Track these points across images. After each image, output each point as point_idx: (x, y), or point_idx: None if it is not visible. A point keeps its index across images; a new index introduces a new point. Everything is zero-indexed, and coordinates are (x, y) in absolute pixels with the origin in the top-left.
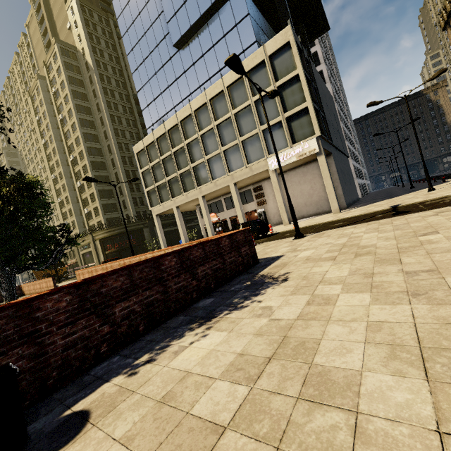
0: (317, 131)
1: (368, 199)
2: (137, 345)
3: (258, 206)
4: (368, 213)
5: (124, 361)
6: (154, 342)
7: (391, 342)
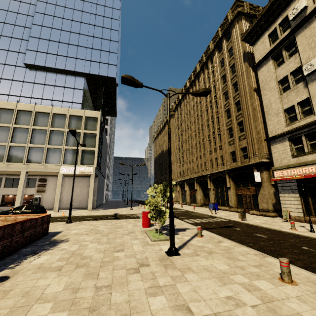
0: (95, 164)
1: (107, 205)
2: None
3: (37, 193)
4: (105, 215)
5: None
6: (11, 262)
7: (100, 250)
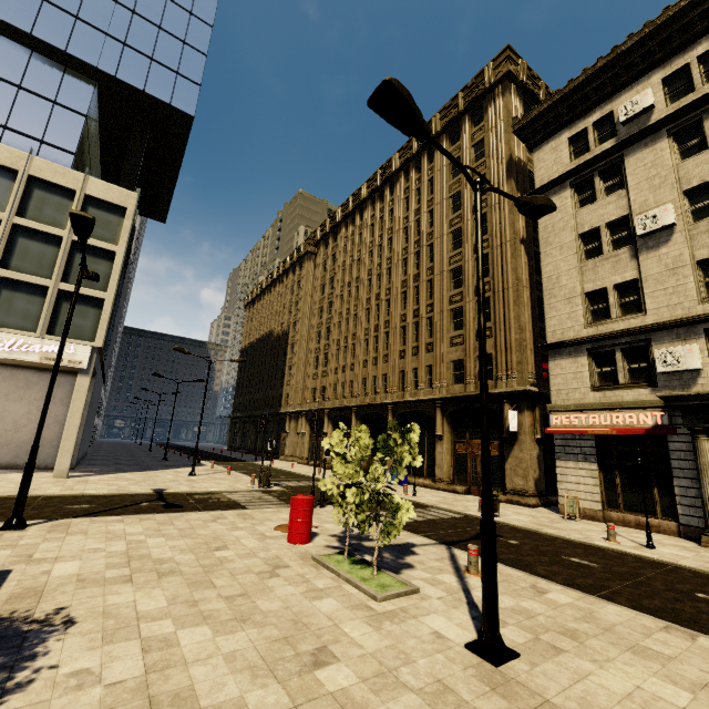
0: (100, 339)
1: (106, 460)
2: None
3: None
4: (125, 493)
5: None
6: None
7: (249, 666)
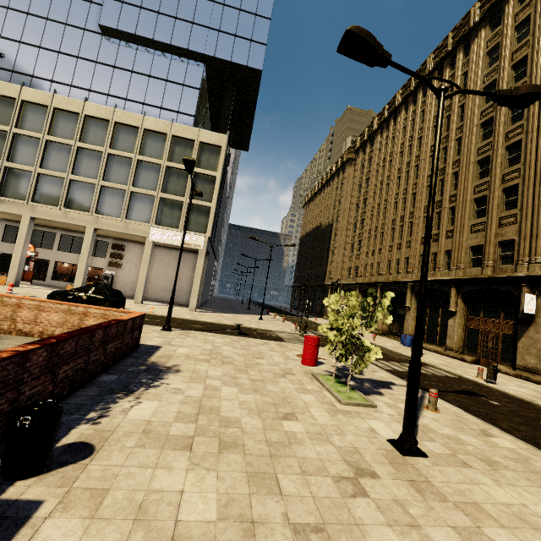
0: (209, 232)
1: (217, 305)
2: (68, 406)
3: (109, 267)
4: (220, 323)
5: (70, 416)
6: (89, 405)
7: (249, 408)
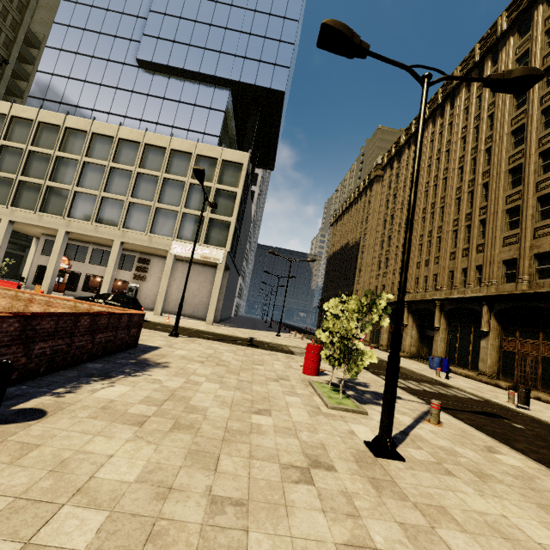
0: (228, 246)
1: (238, 322)
2: (41, 382)
3: (134, 280)
4: (233, 335)
5: (38, 389)
6: (61, 383)
7: (223, 401)
